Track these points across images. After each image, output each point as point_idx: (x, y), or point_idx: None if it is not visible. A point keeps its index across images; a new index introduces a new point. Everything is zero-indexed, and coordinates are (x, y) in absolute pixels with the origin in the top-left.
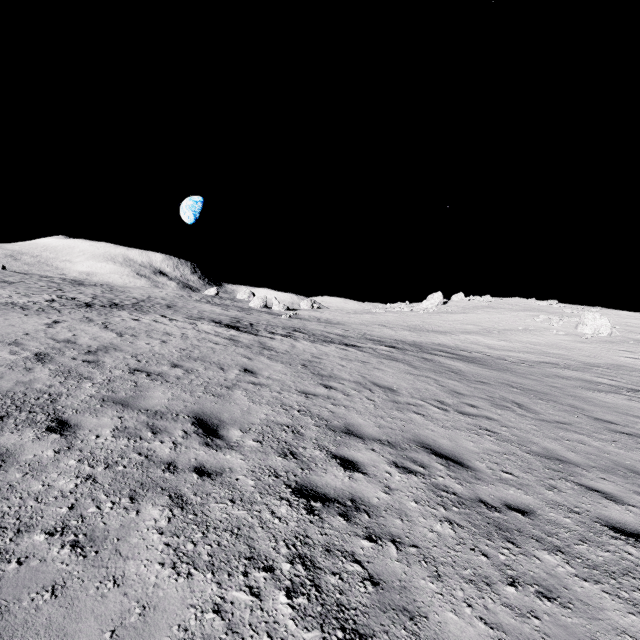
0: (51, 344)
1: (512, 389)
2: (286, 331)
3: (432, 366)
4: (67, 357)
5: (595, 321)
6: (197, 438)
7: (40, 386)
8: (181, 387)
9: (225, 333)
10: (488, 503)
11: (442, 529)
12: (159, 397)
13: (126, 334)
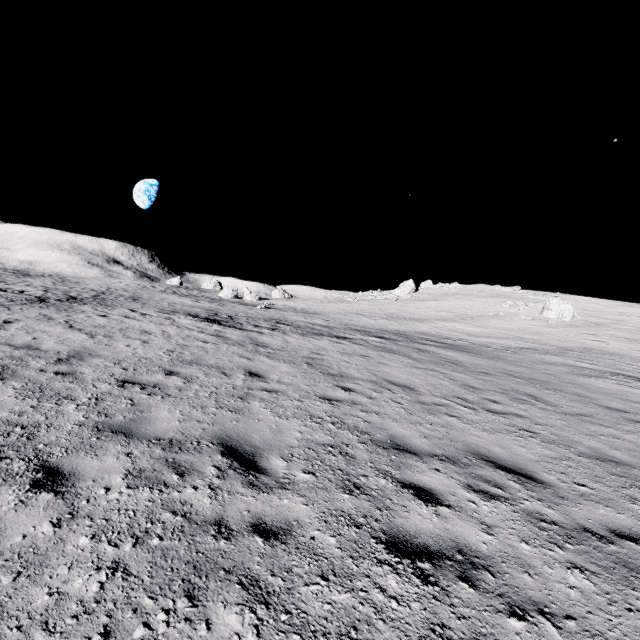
0: (8, 352)
1: (516, 379)
2: (270, 324)
3: (430, 357)
4: (33, 369)
5: (559, 306)
6: (236, 476)
7: (6, 415)
8: (188, 402)
9: (209, 328)
10: (594, 532)
11: (578, 582)
12: (167, 418)
13: (98, 334)
